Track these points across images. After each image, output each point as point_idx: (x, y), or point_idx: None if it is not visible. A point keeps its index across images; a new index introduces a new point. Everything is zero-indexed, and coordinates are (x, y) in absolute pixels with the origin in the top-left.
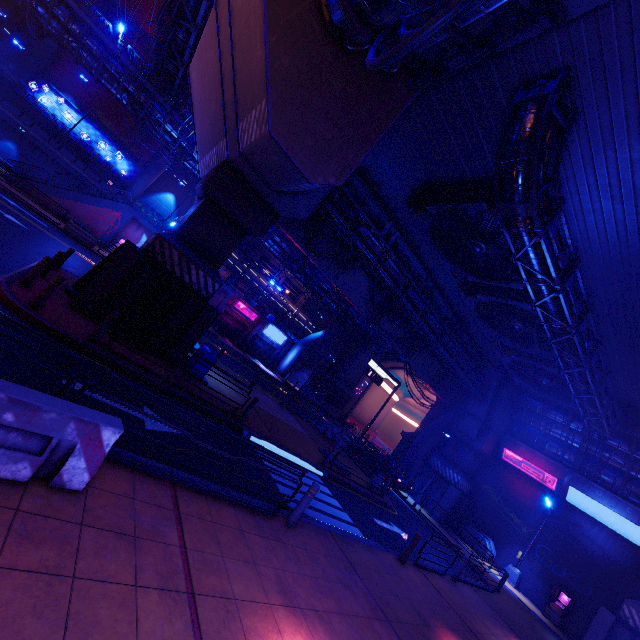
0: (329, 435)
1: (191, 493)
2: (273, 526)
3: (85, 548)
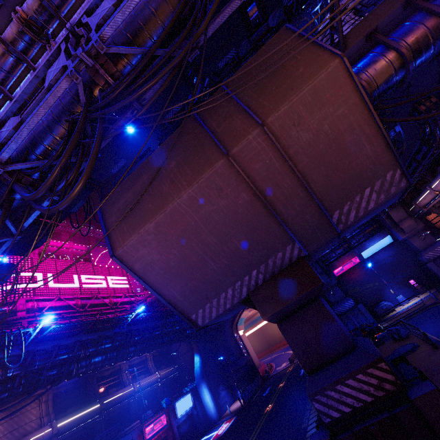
0: None
1: None
2: None
3: None
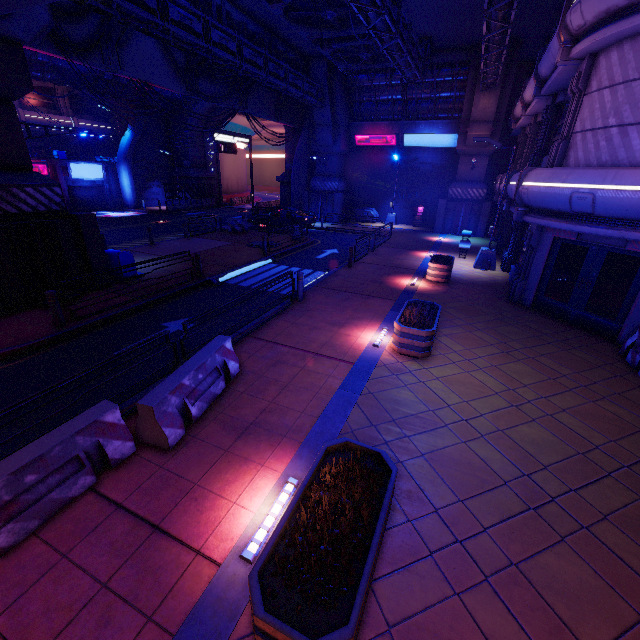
0: (238, 229)
1: (259, 332)
2: (298, 309)
3: (275, 378)
